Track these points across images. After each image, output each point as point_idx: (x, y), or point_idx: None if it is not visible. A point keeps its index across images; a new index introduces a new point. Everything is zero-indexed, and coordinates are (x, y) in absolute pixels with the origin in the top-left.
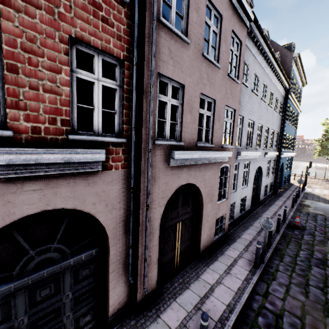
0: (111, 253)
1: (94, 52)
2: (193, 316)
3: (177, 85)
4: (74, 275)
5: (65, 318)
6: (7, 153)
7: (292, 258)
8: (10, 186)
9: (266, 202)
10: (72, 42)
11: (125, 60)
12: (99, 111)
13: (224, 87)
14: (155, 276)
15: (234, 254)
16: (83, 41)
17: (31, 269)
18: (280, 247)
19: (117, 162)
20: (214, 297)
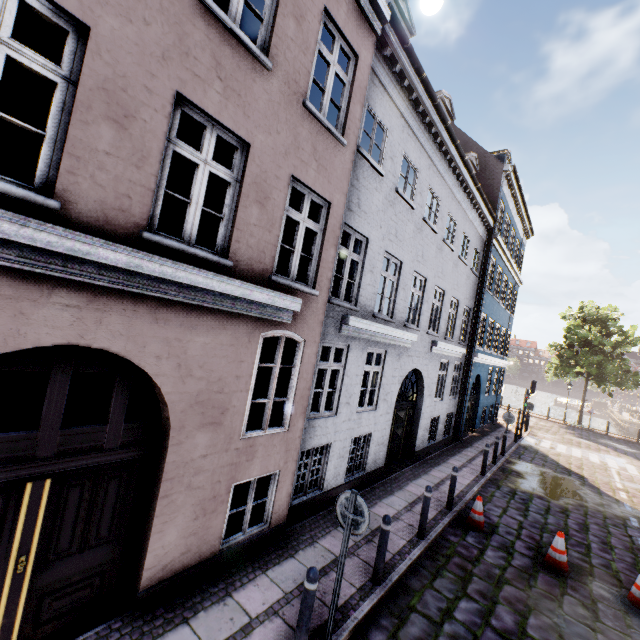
0: None
1: None
2: None
3: (57, 16)
4: None
5: None
6: None
7: (431, 624)
8: None
9: (431, 456)
10: None
11: None
12: None
13: (288, 128)
14: None
15: (260, 603)
16: None
17: None
18: (412, 583)
19: None
20: None
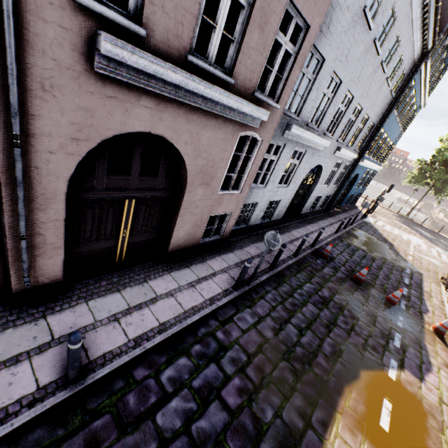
0: None
1: None
2: (99, 327)
3: None
4: None
5: None
6: None
7: (292, 289)
8: None
9: (308, 218)
10: None
11: None
12: None
13: None
14: (59, 266)
15: (218, 267)
16: None
17: None
18: (286, 273)
19: None
20: (150, 310)
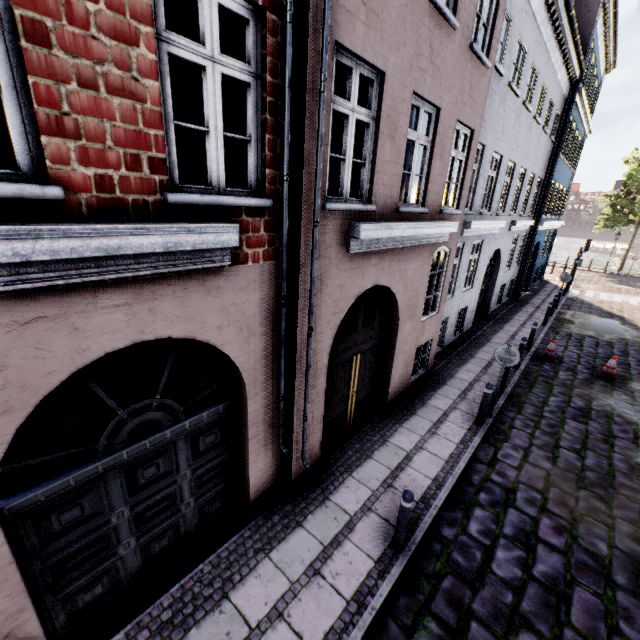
0: (251, 409)
1: None
2: (381, 496)
3: (370, 73)
4: (191, 445)
5: (183, 507)
6: (66, 236)
7: (537, 408)
8: (73, 301)
9: (499, 315)
10: None
11: (266, 8)
12: (219, 137)
13: (459, 78)
14: (318, 442)
15: (444, 405)
16: None
17: (124, 438)
18: (518, 392)
19: (257, 247)
20: (413, 469)
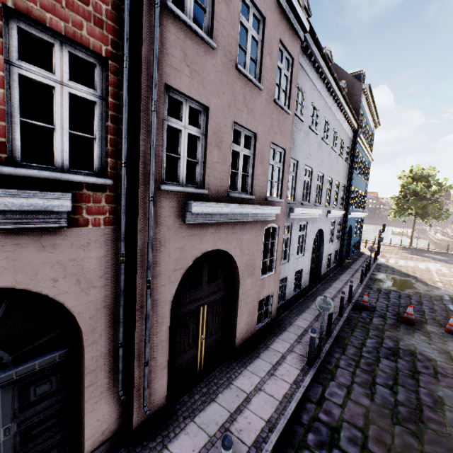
0: (88, 356)
1: (54, 39)
2: (216, 442)
3: (198, 107)
4: (20, 395)
5: None
6: None
7: (357, 349)
8: None
9: (329, 276)
10: (10, 17)
11: (109, 58)
12: (65, 133)
13: (269, 117)
14: (164, 387)
15: (283, 348)
16: (30, 18)
17: None
18: (343, 335)
19: (98, 214)
20: (250, 410)
